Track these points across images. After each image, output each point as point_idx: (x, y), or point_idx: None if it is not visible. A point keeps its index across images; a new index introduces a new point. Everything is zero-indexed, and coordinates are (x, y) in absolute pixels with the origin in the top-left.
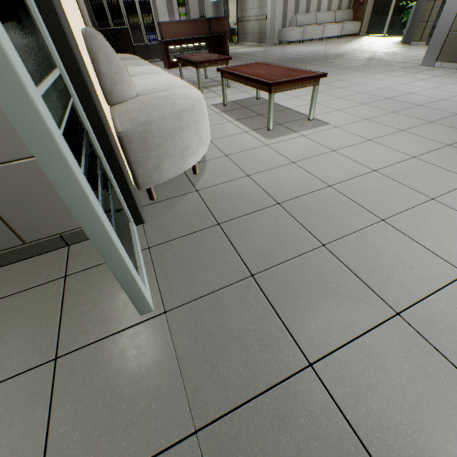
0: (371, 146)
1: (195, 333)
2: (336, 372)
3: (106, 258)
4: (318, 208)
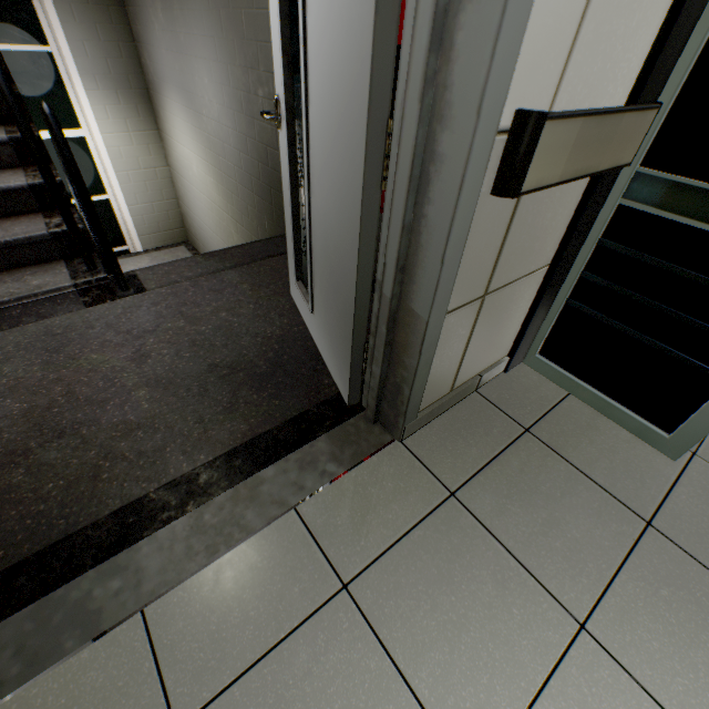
0: None
1: None
2: None
3: None
4: None
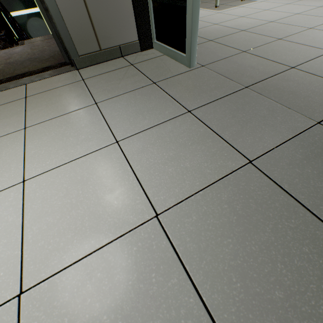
0: (290, 6)
1: (225, 68)
2: (307, 68)
3: (193, 1)
4: (269, 29)
